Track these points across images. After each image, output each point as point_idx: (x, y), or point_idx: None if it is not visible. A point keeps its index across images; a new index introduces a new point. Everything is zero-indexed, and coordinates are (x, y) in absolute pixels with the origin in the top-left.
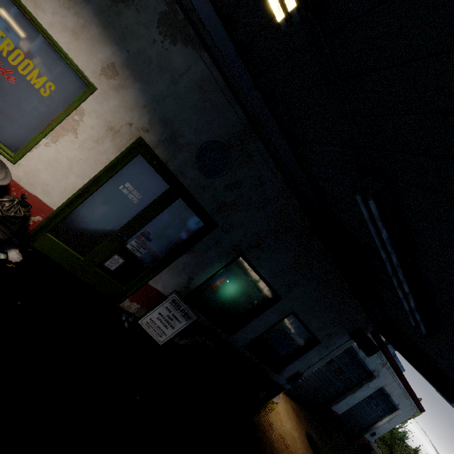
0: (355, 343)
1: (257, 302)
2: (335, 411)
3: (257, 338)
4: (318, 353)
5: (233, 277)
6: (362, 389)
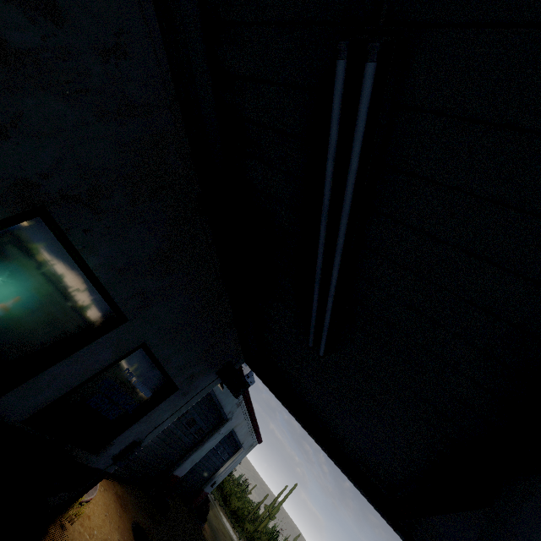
0: (220, 384)
1: (73, 327)
2: (176, 475)
3: (62, 398)
4: (172, 405)
5: (8, 263)
6: (212, 437)
